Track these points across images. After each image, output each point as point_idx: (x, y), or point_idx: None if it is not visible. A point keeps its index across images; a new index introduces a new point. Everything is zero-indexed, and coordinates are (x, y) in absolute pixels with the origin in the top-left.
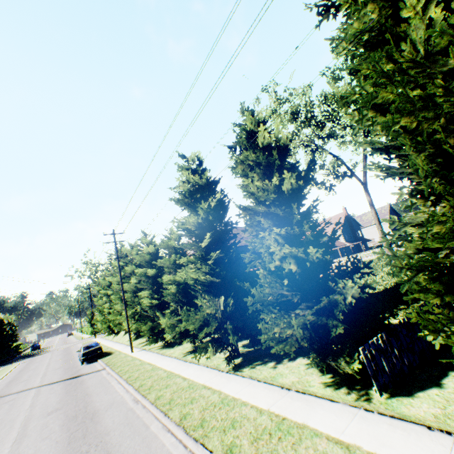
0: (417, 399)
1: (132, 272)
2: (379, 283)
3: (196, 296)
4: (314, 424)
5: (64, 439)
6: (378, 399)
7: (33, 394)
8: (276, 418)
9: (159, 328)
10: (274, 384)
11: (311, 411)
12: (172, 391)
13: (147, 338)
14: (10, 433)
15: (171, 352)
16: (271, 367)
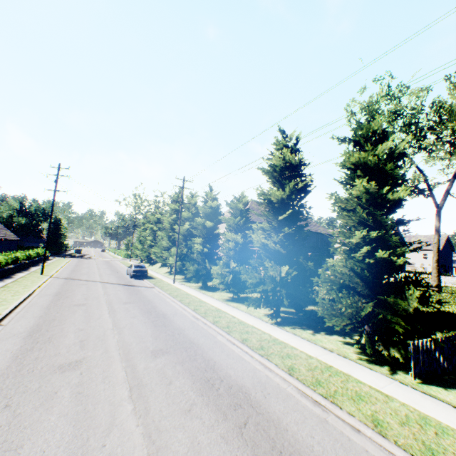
0: (445, 391)
1: (186, 217)
2: None
3: (247, 257)
4: (357, 376)
5: (150, 322)
6: (410, 381)
7: (101, 286)
8: (324, 364)
9: (204, 272)
10: (316, 344)
11: (353, 369)
12: (226, 321)
13: (183, 277)
14: (101, 305)
15: (210, 295)
16: (310, 333)
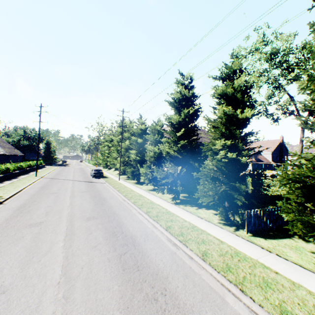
0: (264, 240)
1: (127, 137)
2: (278, 191)
3: (163, 162)
4: (209, 232)
5: (93, 202)
6: (244, 235)
7: (71, 182)
8: (192, 225)
9: (137, 173)
10: (194, 214)
11: (210, 228)
12: (142, 202)
13: (127, 177)
14: (67, 193)
15: (140, 187)
16: (195, 208)
